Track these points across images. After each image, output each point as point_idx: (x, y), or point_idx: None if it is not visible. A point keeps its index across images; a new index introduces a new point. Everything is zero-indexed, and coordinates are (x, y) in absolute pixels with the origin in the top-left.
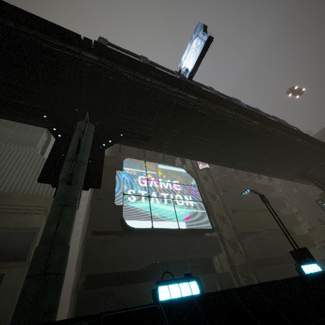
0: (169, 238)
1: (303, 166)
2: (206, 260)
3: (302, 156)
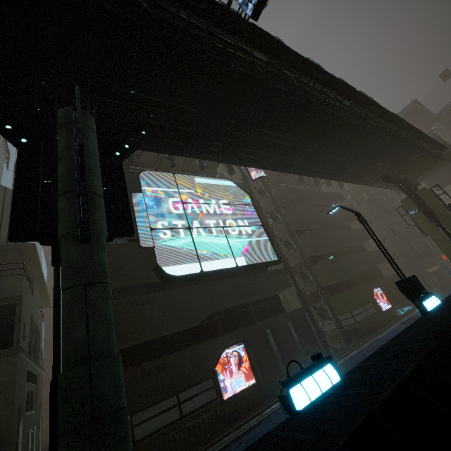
0: (226, 281)
1: (390, 165)
2: (272, 298)
3: (392, 152)
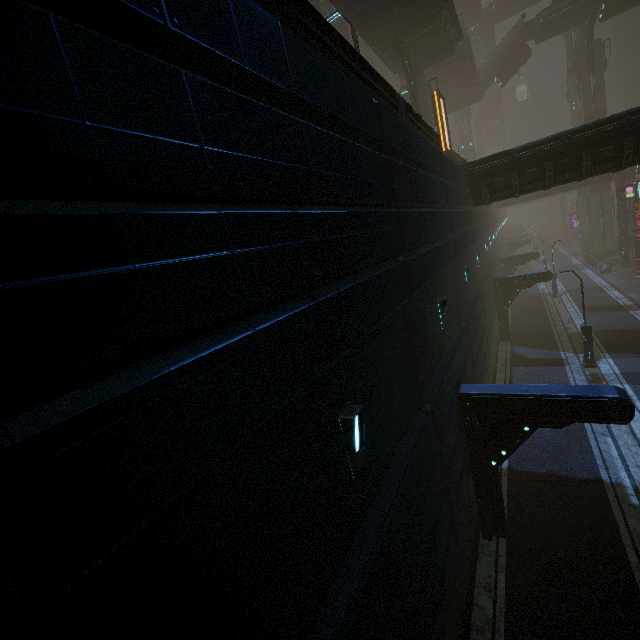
0: None
1: (405, 24)
2: None
3: None
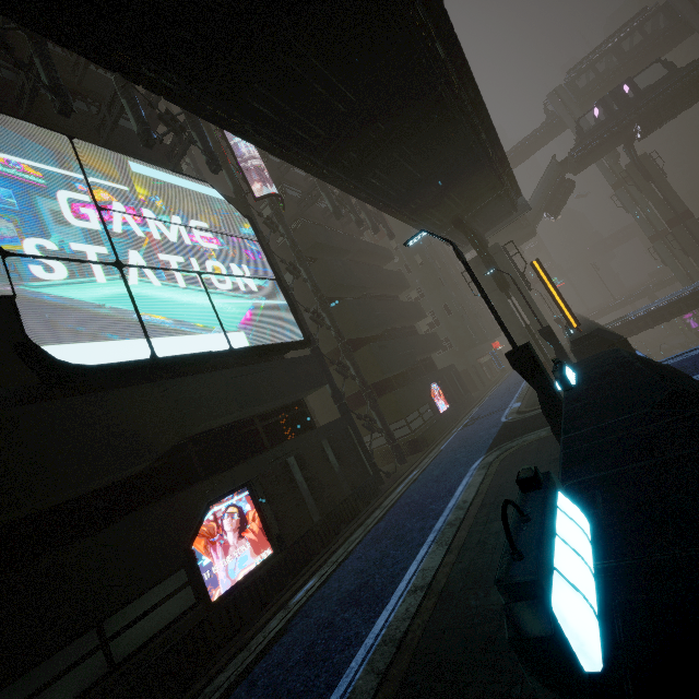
0: (210, 378)
1: (465, 203)
2: (294, 406)
3: (473, 179)
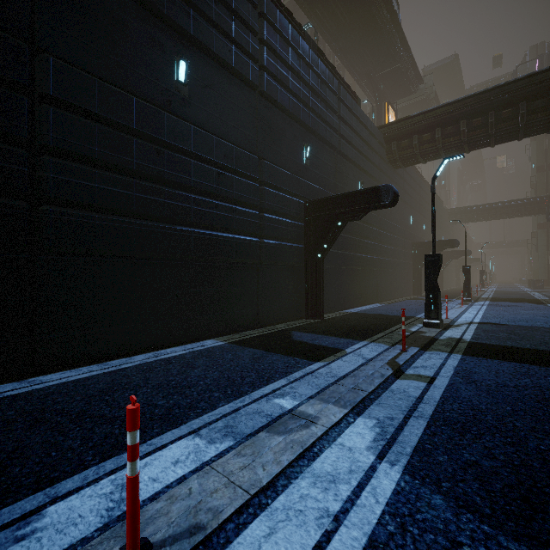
0: None
1: (375, 61)
2: None
3: (378, 43)
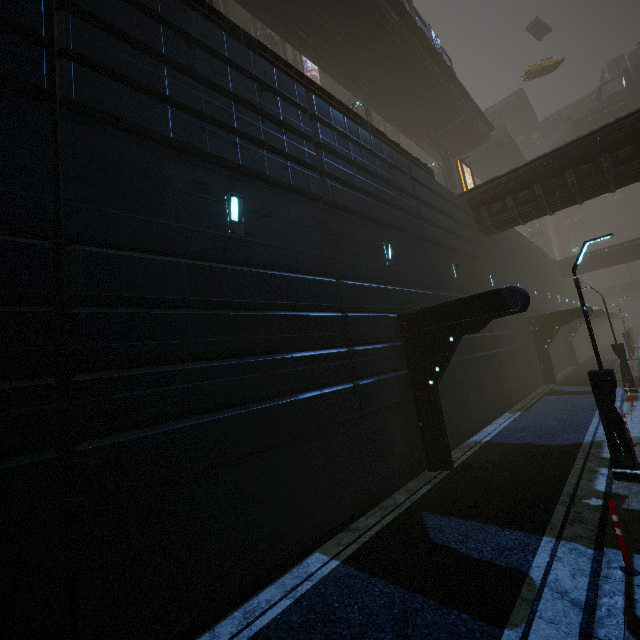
0: None
1: (434, 120)
2: None
3: (435, 101)
